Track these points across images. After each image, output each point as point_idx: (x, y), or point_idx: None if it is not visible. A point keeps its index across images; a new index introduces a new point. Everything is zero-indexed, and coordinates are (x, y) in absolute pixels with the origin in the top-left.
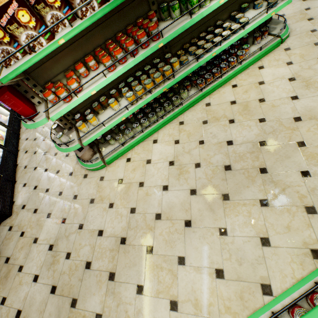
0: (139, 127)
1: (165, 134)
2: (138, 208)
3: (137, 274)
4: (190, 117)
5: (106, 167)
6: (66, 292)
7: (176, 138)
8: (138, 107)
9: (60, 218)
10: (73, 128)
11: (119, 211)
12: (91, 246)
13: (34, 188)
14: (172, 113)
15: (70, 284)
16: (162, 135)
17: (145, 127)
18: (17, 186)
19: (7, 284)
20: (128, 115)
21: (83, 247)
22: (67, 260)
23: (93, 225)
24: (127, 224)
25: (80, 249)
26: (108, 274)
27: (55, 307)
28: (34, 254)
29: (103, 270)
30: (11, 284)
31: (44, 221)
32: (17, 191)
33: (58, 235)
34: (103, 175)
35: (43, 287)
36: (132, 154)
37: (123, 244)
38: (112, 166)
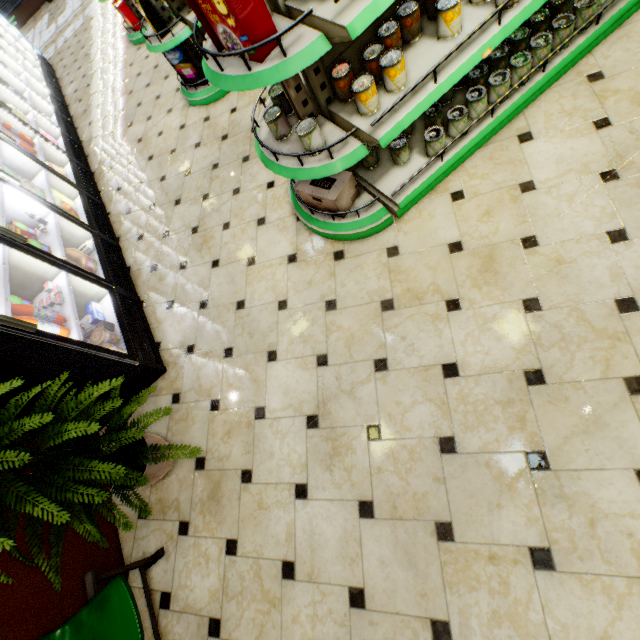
0: (484, 102)
1: (552, 115)
2: (547, 298)
3: (621, 445)
4: (617, 56)
5: (394, 225)
6: (408, 512)
7: (596, 116)
8: (527, 12)
9: (309, 356)
10: (318, 119)
11: (486, 315)
12: (435, 402)
13: (200, 306)
14: (569, 50)
15: (411, 493)
16: (543, 118)
17: (503, 97)
18: (151, 310)
19: (224, 512)
20: (499, 41)
21: (411, 408)
22: (377, 442)
23: (419, 357)
24: (528, 339)
25: (405, 414)
26: (522, 456)
27: (392, 546)
28: (270, 441)
29: (500, 451)
30: (235, 511)
31: (264, 371)
32: (156, 321)
33: (320, 393)
34: (393, 243)
35: (332, 508)
36: (462, 180)
37: (538, 384)
38: (412, 220)
